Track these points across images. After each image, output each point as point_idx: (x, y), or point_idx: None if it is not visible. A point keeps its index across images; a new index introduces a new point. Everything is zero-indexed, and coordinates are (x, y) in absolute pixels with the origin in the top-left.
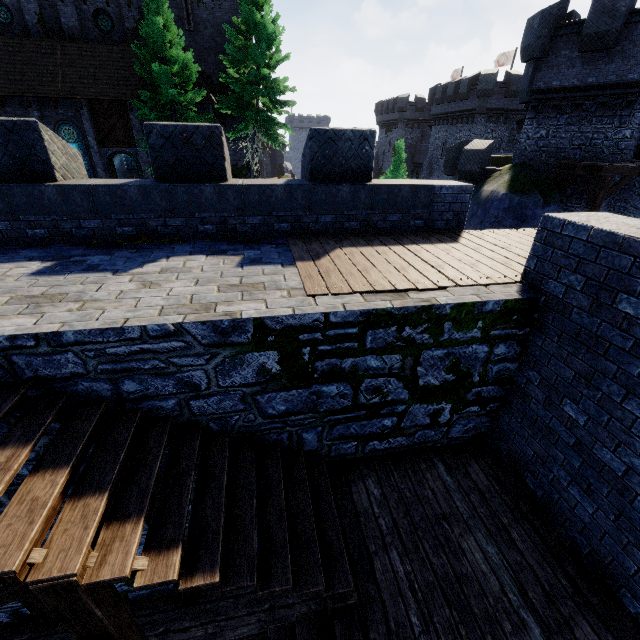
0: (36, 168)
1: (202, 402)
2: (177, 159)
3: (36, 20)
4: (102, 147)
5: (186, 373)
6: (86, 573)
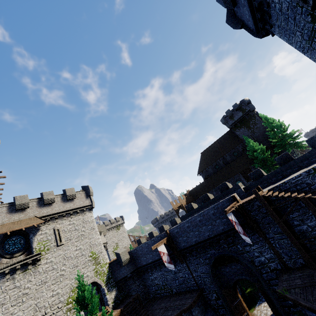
0: (261, 175)
1: (313, 186)
2: (282, 161)
3: (222, 163)
4: (248, 182)
5: (306, 181)
6: (305, 197)
